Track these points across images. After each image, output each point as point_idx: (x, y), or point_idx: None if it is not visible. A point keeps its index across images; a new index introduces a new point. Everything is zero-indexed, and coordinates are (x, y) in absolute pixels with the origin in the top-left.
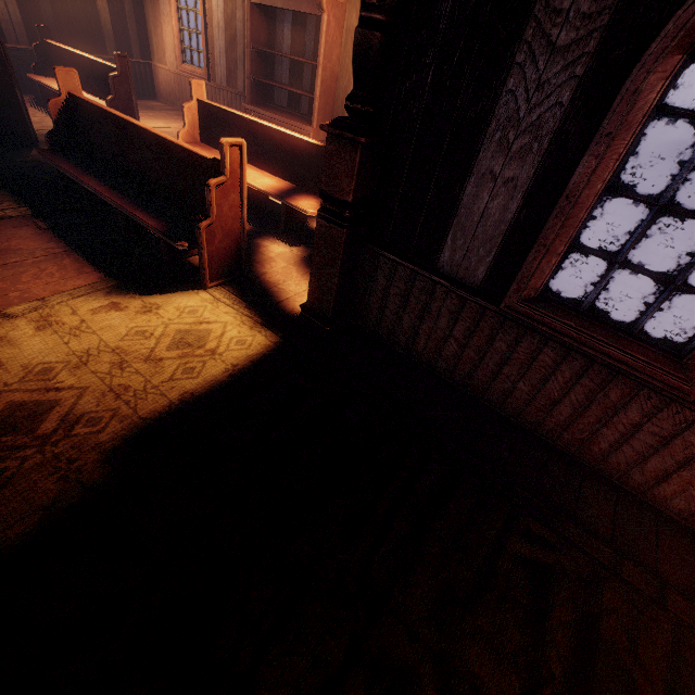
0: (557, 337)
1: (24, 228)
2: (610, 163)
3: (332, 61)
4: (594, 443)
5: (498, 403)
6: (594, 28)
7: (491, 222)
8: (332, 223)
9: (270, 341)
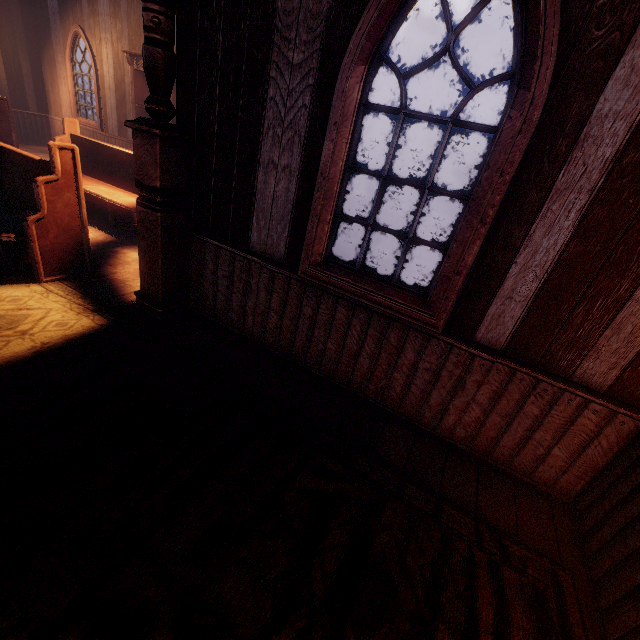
0: (344, 295)
1: None
2: (343, 146)
3: None
4: (391, 389)
5: (317, 366)
6: (313, 51)
7: (280, 203)
8: (148, 208)
9: (97, 323)
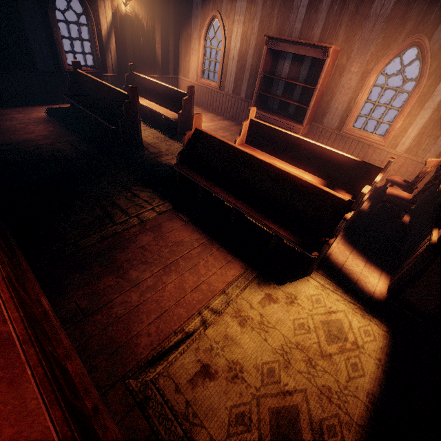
0: None
1: (175, 221)
2: None
3: (323, 85)
4: None
5: None
6: None
7: None
8: None
9: (383, 330)
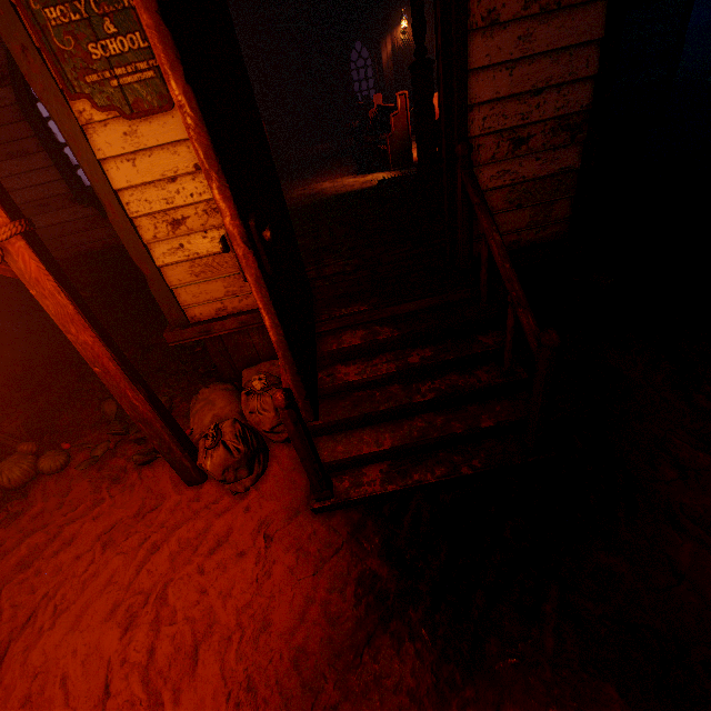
0: None
1: (347, 166)
2: None
3: None
4: None
5: None
6: None
7: None
8: (415, 111)
9: (396, 180)
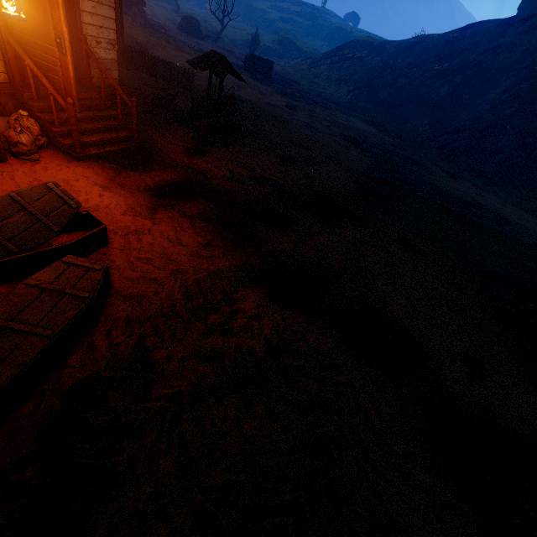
0: None
1: None
2: None
3: None
4: None
5: None
6: None
7: None
8: None
9: None
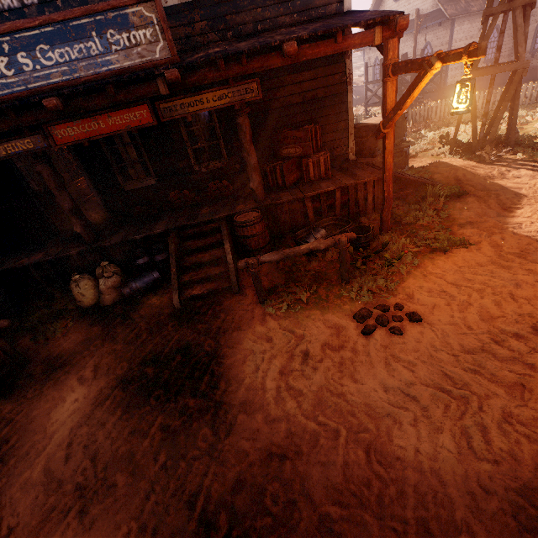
0: None
1: None
2: None
3: None
4: None
5: None
6: None
7: None
8: None
9: None
